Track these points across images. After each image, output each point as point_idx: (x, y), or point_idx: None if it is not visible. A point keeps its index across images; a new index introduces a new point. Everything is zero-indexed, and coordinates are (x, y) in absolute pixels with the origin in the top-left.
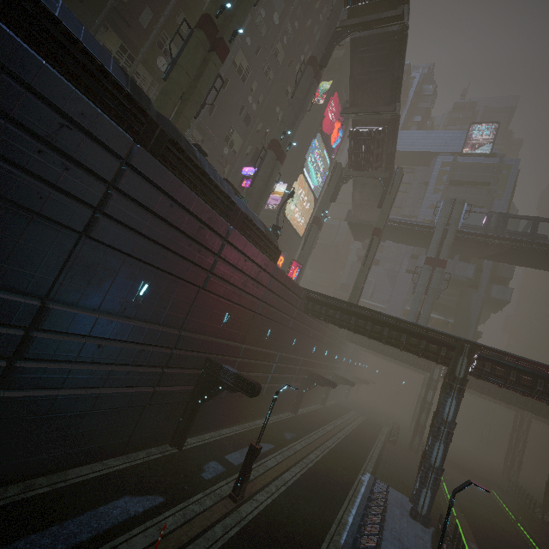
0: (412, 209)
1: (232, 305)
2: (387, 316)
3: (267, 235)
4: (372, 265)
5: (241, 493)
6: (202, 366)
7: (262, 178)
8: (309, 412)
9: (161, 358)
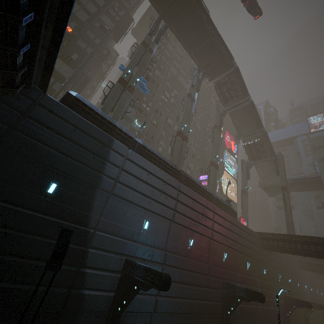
0: (297, 169)
1: (225, 247)
2: (321, 238)
3: (227, 205)
4: None
5: None
6: (222, 287)
7: (212, 179)
8: None
9: (204, 281)
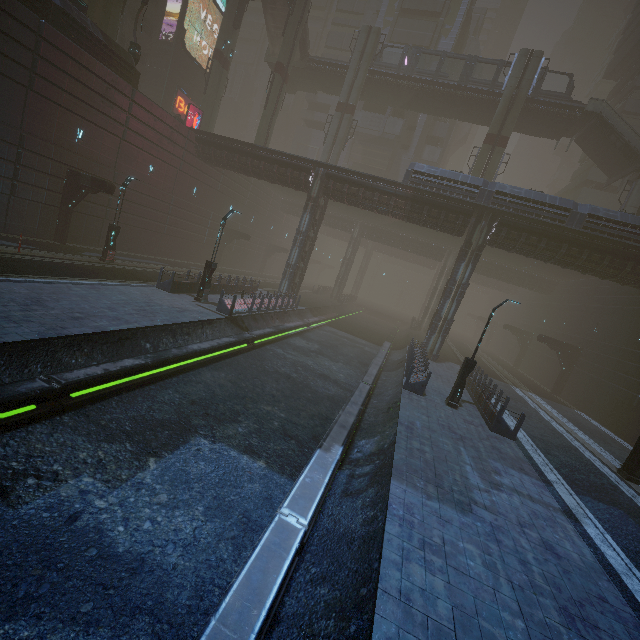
0: None
1: (82, 121)
2: (261, 148)
3: (109, 46)
4: (317, 130)
5: (109, 257)
6: (64, 177)
7: None
8: (237, 270)
9: (7, 153)
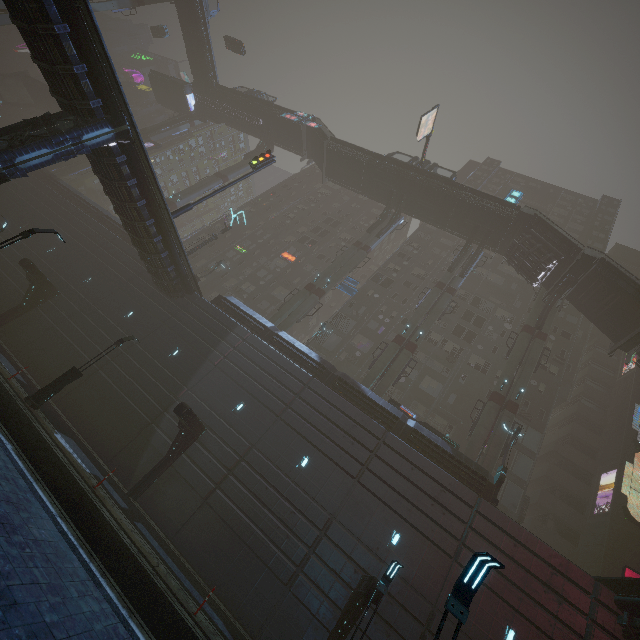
0: None
1: (402, 523)
2: None
3: (456, 457)
4: None
5: None
6: (355, 586)
7: (483, 426)
8: None
9: (308, 534)
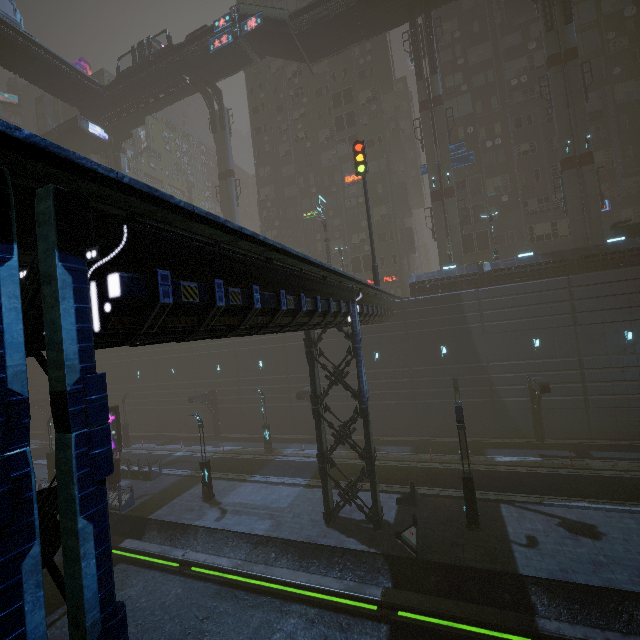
0: None
1: None
2: None
3: None
4: None
5: None
6: None
7: None
8: None
9: None
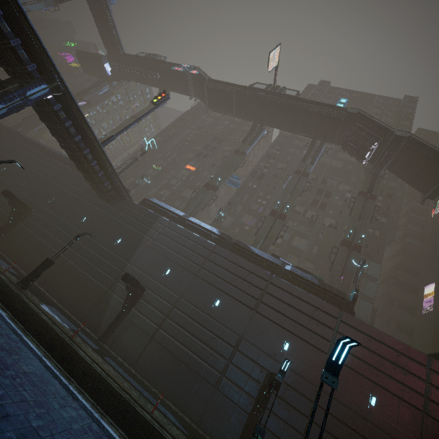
0: None
1: (290, 335)
2: None
3: (322, 286)
4: None
5: None
6: (262, 381)
7: (339, 264)
8: None
9: (225, 351)
